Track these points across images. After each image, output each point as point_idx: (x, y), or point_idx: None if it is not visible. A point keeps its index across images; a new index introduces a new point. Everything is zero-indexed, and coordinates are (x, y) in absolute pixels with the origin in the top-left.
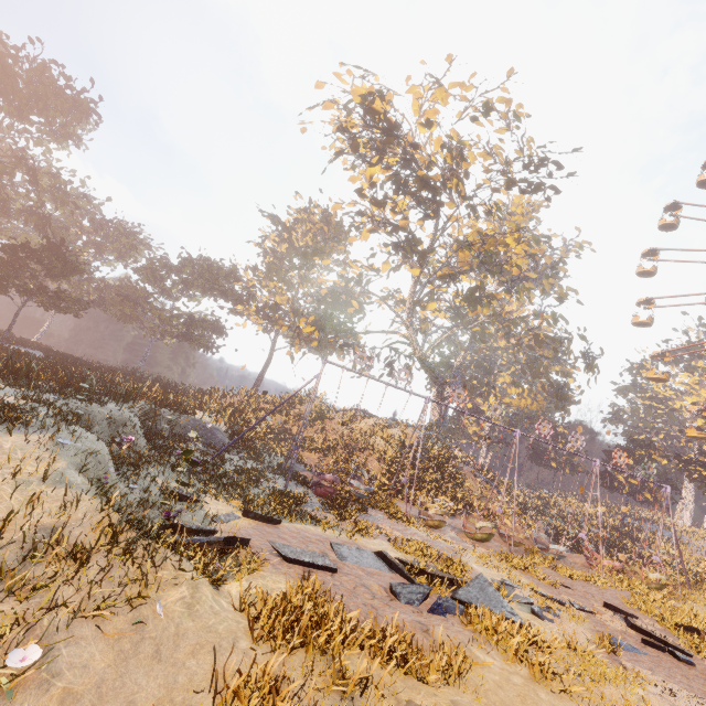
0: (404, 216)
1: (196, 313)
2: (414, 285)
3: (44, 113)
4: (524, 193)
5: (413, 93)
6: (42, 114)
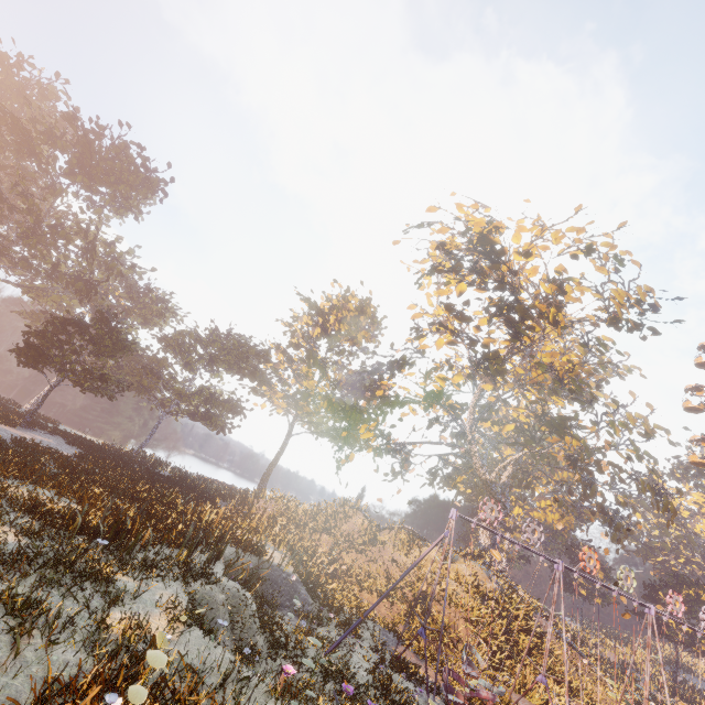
0: (488, 334)
1: (211, 387)
2: (477, 396)
3: (115, 186)
4: (619, 329)
5: (532, 230)
6: (111, 186)
